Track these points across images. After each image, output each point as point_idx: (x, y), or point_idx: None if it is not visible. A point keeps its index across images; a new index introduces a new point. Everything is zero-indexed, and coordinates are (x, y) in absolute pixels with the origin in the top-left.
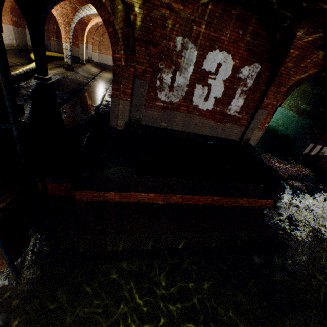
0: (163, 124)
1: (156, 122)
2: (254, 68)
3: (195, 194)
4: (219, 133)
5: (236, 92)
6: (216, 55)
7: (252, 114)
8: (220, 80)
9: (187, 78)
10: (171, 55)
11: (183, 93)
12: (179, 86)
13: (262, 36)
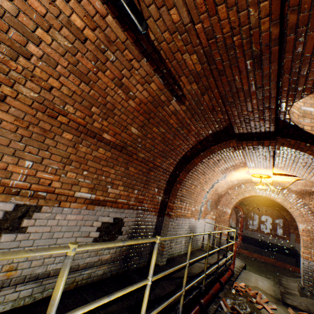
0: (252, 236)
1: (249, 235)
2: (279, 220)
3: (261, 254)
4: (277, 242)
5: (277, 227)
6: (264, 216)
7: (289, 236)
8: (268, 223)
9: (257, 222)
10: (250, 217)
11: (257, 226)
12: (254, 224)
13: (277, 212)
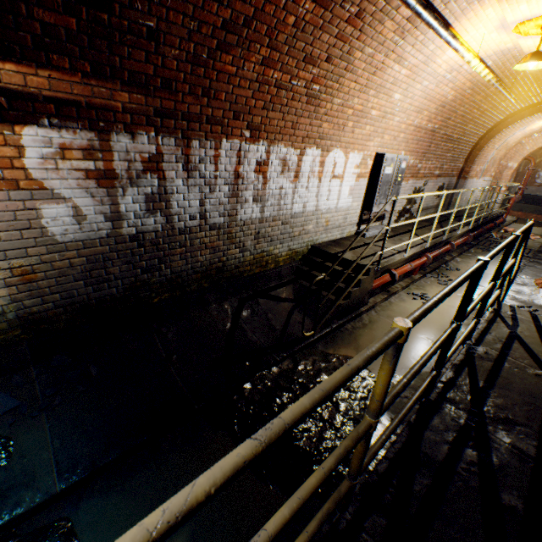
0: (536, 193)
1: (532, 192)
2: None
3: None
4: None
5: None
6: None
7: None
8: None
9: None
10: None
11: None
12: None
13: None
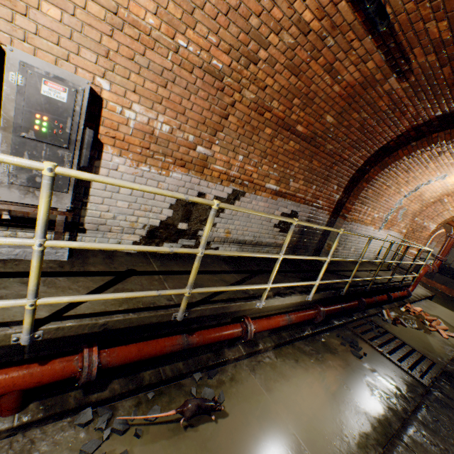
0: None
1: None
2: None
3: None
4: None
5: None
6: None
7: None
8: None
9: None
10: None
11: None
12: None
13: None
